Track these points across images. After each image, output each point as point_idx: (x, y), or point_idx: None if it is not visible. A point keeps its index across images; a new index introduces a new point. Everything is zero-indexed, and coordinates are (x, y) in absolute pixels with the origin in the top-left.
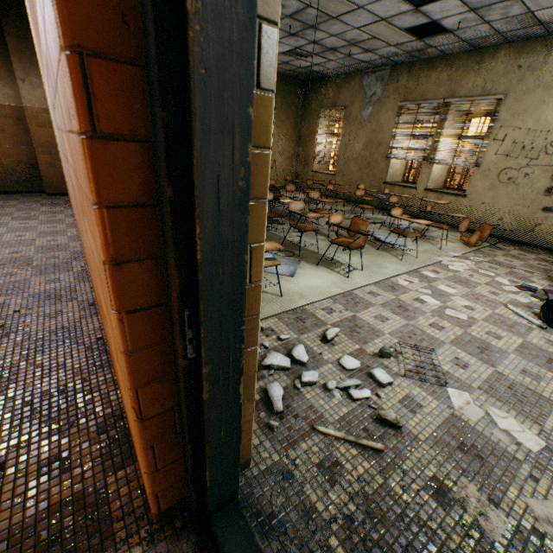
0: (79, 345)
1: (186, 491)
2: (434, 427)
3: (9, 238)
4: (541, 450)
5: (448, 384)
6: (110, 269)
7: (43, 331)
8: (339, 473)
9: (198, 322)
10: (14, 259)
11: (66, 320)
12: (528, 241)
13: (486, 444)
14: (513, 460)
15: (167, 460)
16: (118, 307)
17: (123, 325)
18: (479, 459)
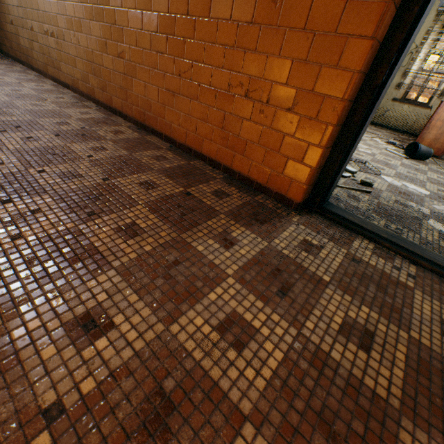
0: (160, 148)
1: (309, 194)
2: (385, 187)
3: None
4: (429, 194)
5: (380, 175)
6: (389, 6)
7: (122, 140)
8: (358, 198)
9: (399, 54)
10: (23, 95)
11: (131, 136)
12: (379, 123)
13: (408, 192)
14: (421, 196)
15: (321, 164)
16: (376, 35)
17: (371, 50)
18: (409, 196)
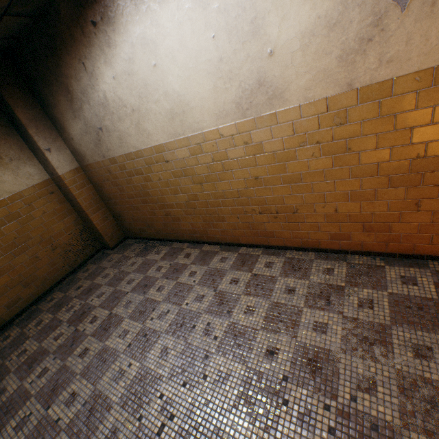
0: None
1: None
2: None
3: (237, 289)
4: None
5: None
6: None
7: None
8: None
9: None
10: (313, 294)
11: None
12: None
13: None
14: None
15: None
16: None
17: None
18: None
